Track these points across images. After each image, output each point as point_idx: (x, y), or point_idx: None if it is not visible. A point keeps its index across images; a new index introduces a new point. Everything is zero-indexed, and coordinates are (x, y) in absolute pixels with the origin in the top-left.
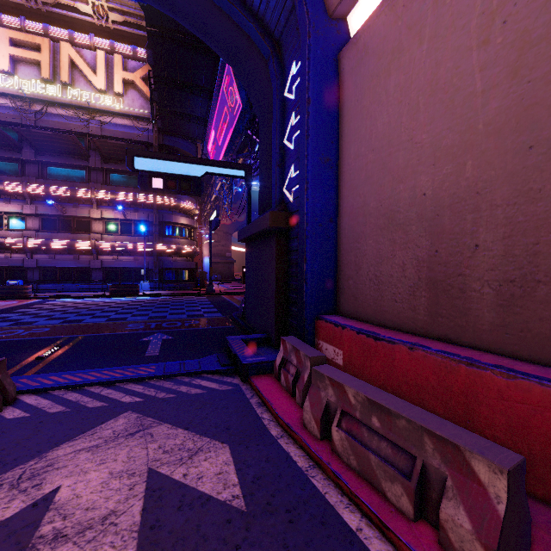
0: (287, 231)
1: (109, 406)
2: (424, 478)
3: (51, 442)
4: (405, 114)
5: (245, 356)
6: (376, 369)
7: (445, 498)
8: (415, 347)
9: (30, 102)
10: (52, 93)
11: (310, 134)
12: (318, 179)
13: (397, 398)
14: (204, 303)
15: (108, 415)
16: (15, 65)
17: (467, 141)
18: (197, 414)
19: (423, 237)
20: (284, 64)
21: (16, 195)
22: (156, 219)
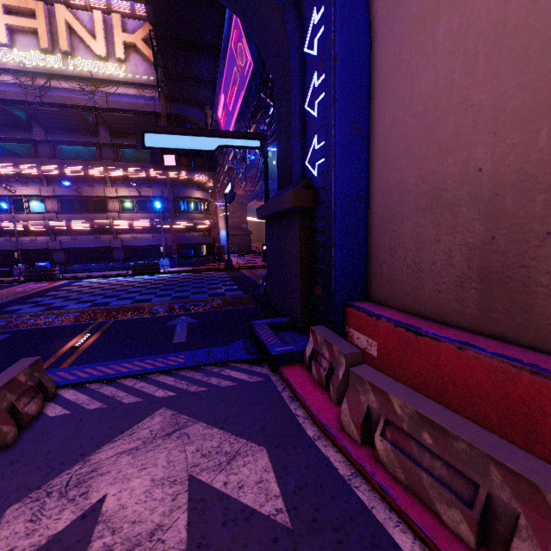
0: (312, 210)
1: (144, 402)
2: (488, 508)
3: (92, 444)
4: (457, 68)
5: (273, 346)
6: (417, 366)
7: (517, 537)
8: (465, 347)
9: (33, 77)
10: (53, 65)
11: (337, 99)
12: (346, 152)
13: (451, 412)
14: (224, 280)
15: (143, 412)
16: (12, 36)
17: (544, 102)
18: (230, 411)
19: (476, 220)
20: (303, 11)
21: (33, 178)
22: (170, 195)
